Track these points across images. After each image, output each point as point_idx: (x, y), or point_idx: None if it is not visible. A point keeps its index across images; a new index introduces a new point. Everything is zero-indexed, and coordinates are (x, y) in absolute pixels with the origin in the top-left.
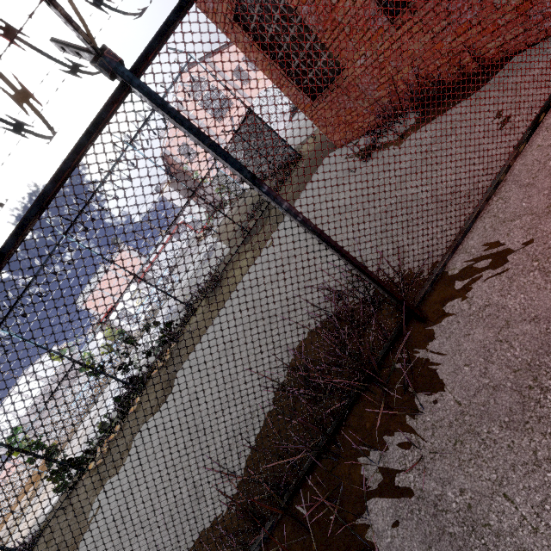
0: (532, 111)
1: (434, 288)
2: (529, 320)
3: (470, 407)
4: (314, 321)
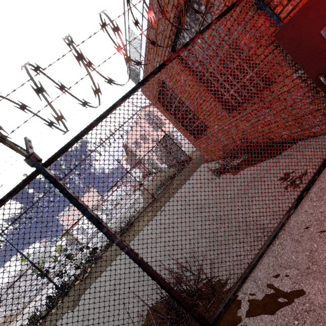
0: (304, 182)
1: (230, 306)
2: None
3: None
4: None
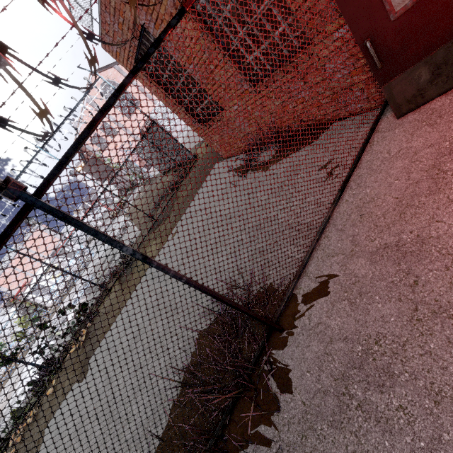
0: (343, 171)
1: (288, 303)
2: (342, 339)
3: (310, 407)
4: (200, 350)
